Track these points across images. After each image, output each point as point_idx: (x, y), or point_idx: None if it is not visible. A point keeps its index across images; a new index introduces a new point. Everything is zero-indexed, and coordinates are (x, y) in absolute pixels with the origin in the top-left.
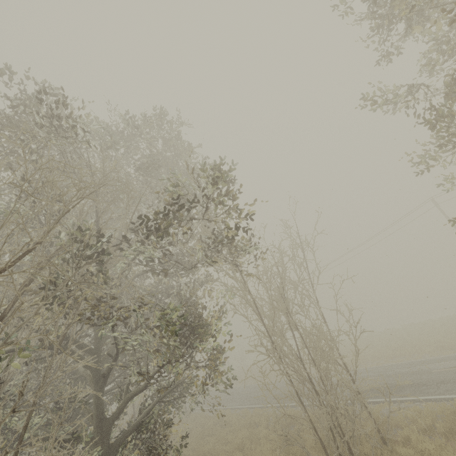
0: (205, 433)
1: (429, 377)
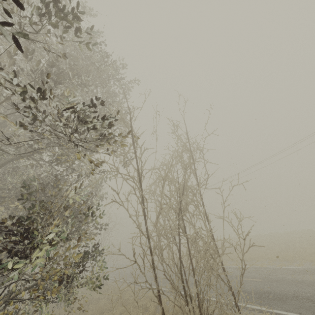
0: (105, 308)
1: None
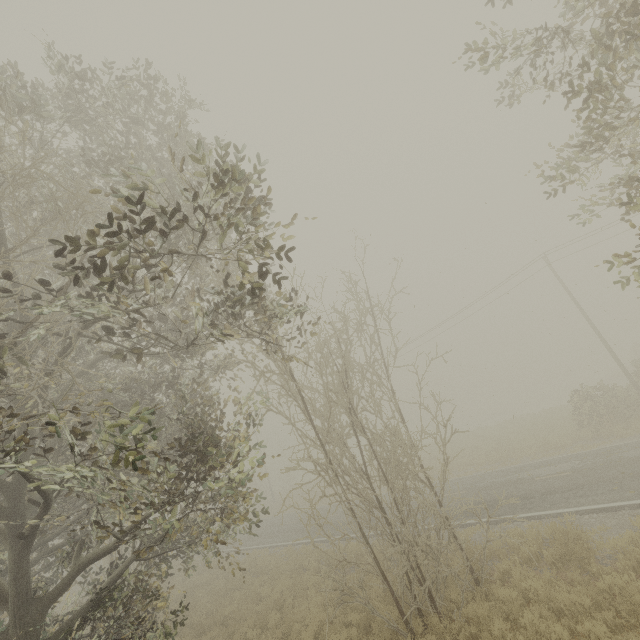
0: (229, 587)
1: (531, 487)
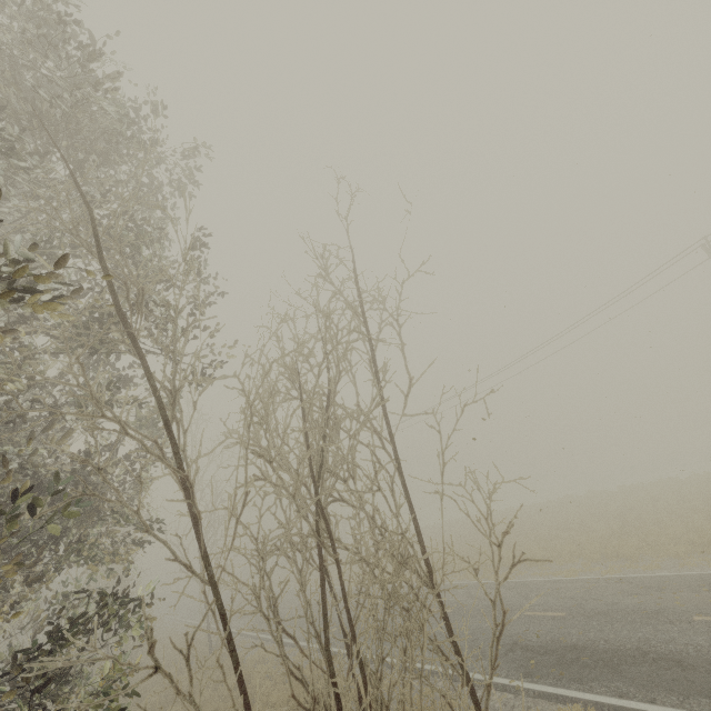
0: None
1: (687, 637)
